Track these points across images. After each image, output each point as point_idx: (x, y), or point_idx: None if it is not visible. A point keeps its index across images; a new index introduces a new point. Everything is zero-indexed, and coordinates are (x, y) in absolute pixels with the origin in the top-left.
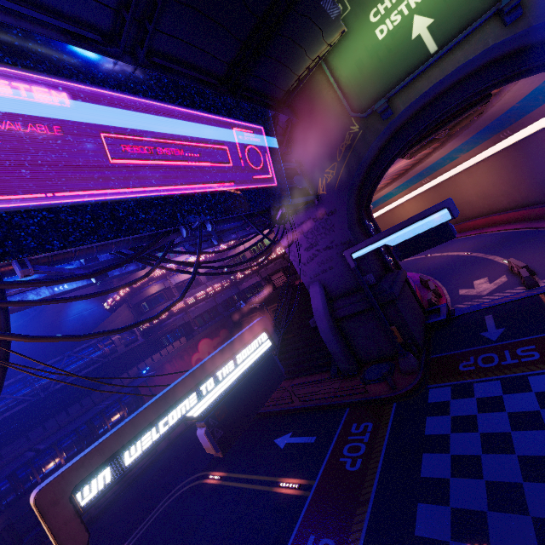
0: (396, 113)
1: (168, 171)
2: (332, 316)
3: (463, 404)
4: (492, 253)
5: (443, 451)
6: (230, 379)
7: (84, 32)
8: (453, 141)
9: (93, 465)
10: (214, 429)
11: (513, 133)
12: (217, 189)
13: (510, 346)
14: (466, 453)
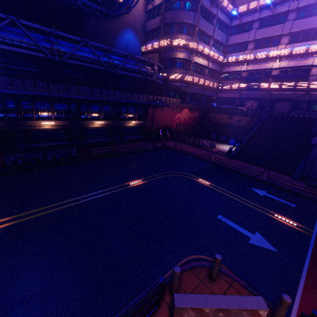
0: None
1: None
2: None
3: None
4: None
5: None
6: None
7: None
8: None
9: None
10: None
11: None
12: None
13: None
14: None
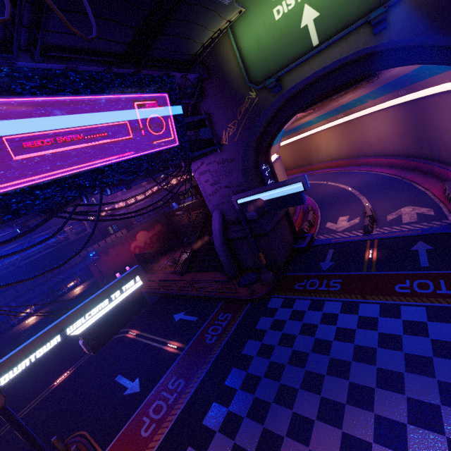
0: (284, 90)
1: (68, 155)
2: (225, 237)
3: (284, 312)
4: (364, 194)
5: (259, 340)
6: (105, 310)
7: None
8: (362, 89)
9: (6, 367)
10: (89, 341)
11: (407, 93)
12: (116, 160)
13: (329, 277)
14: (269, 343)
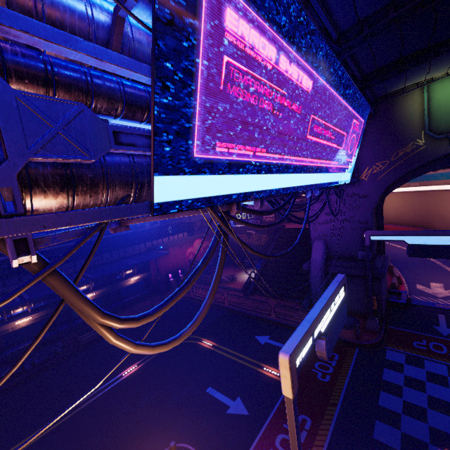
0: None
1: (321, 148)
2: (325, 269)
3: (415, 371)
4: (449, 265)
5: (397, 395)
6: (332, 313)
7: (333, 32)
8: None
9: (301, 348)
10: (327, 343)
11: None
12: (330, 165)
13: None
14: (415, 403)
